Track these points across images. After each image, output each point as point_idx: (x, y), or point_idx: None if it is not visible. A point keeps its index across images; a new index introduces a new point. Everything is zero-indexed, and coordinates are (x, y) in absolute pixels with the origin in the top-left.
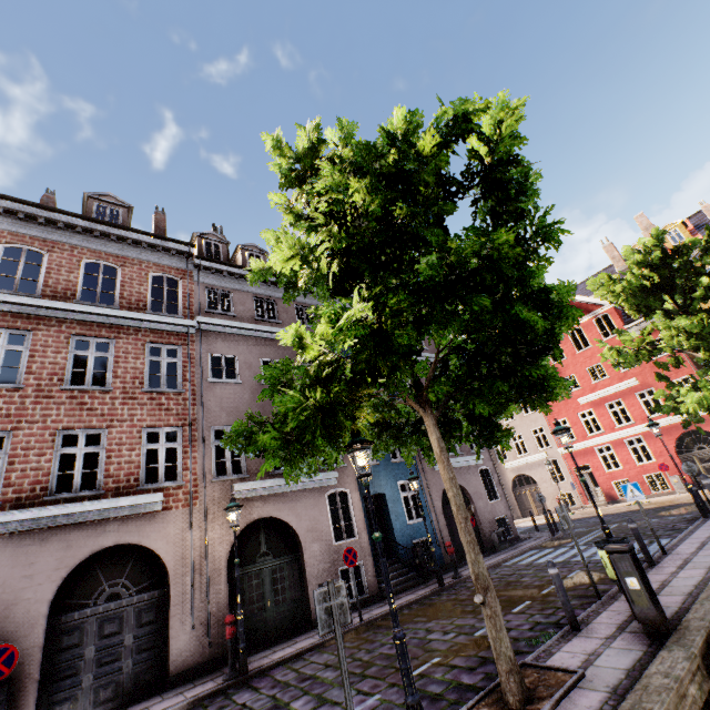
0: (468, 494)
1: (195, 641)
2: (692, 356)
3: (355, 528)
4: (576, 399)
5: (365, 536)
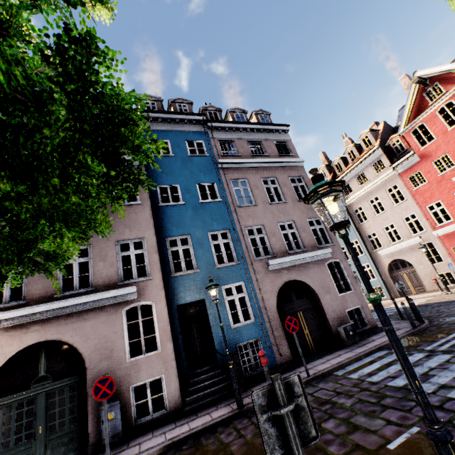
0: (312, 289)
1: None
2: None
3: (158, 341)
4: (450, 179)
5: (169, 348)
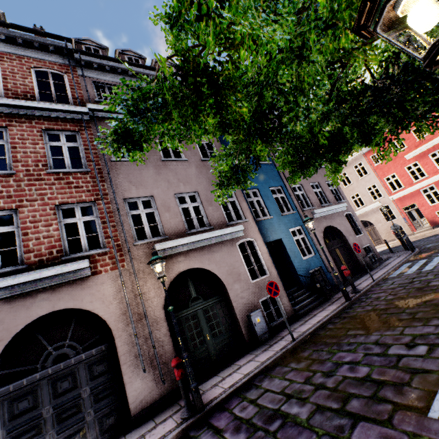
0: (341, 232)
1: (149, 382)
2: None
3: (265, 268)
4: (402, 157)
5: (274, 272)
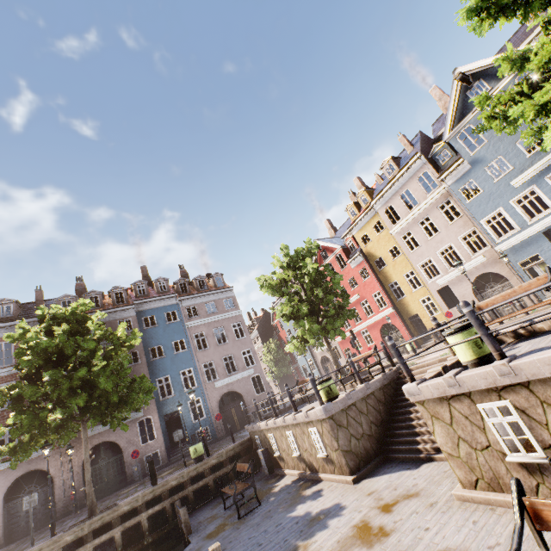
0: (241, 394)
1: (68, 502)
2: (380, 278)
3: (155, 434)
4: None
5: (161, 437)
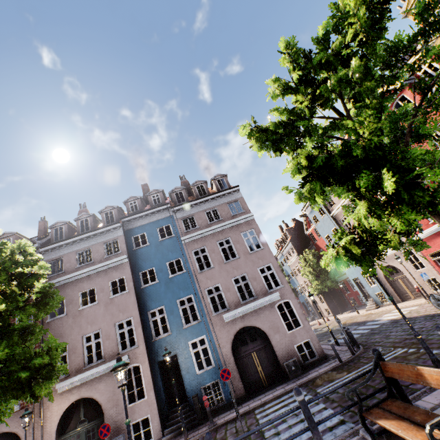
0: (264, 331)
1: None
2: None
3: (145, 391)
4: None
5: (152, 395)
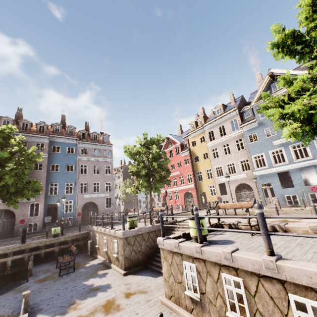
0: (97, 205)
1: None
2: (194, 167)
3: (39, 213)
4: None
5: (42, 216)
